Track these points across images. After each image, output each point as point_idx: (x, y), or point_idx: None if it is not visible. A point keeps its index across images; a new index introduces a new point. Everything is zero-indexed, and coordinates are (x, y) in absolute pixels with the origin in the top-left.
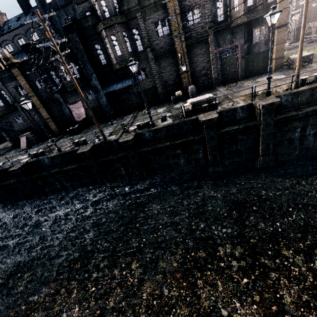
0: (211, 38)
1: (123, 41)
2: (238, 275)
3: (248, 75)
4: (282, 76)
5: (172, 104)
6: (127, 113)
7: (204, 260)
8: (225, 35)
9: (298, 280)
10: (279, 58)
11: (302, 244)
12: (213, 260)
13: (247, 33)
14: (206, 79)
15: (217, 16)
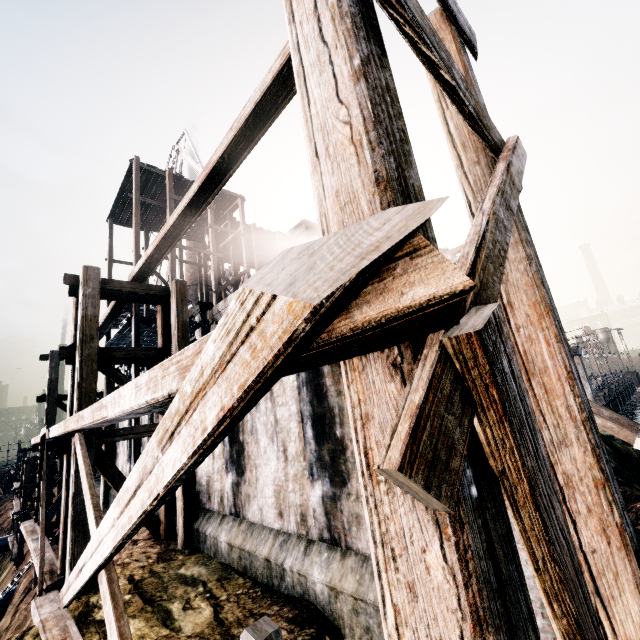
0: None
1: None
2: None
3: None
4: None
5: None
6: None
7: None
8: None
9: None
10: None
11: None
12: None
13: None
14: None
15: None
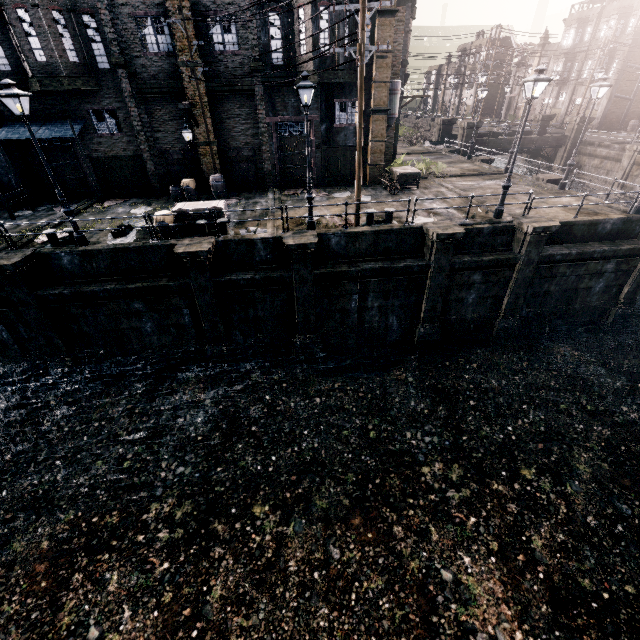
0: (259, 92)
1: (51, 31)
2: (159, 556)
3: (329, 182)
4: (366, 199)
5: (173, 202)
6: (72, 200)
7: (110, 532)
8: (286, 95)
9: (250, 557)
10: (377, 166)
11: (289, 494)
12: (128, 530)
13: (325, 104)
14: (251, 168)
15: (271, 52)
